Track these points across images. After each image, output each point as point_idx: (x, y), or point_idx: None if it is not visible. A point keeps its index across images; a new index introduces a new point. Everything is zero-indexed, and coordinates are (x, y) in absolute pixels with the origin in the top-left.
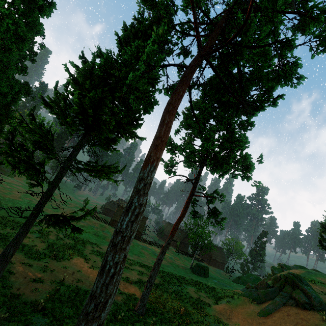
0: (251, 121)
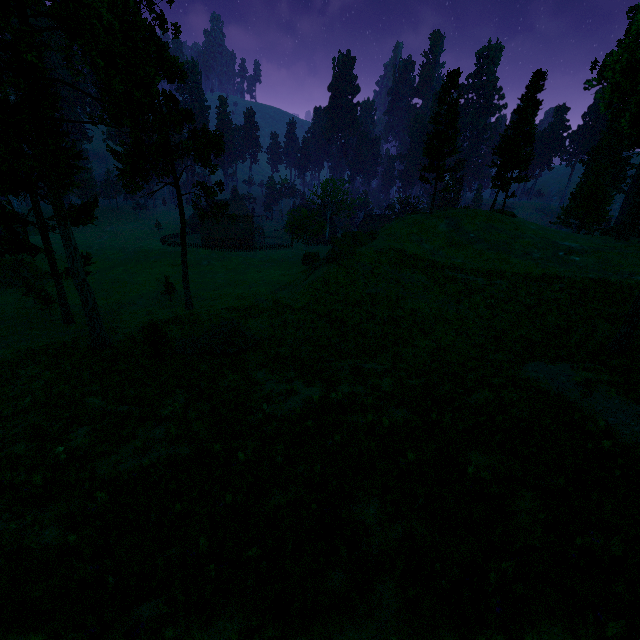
0: (169, 92)
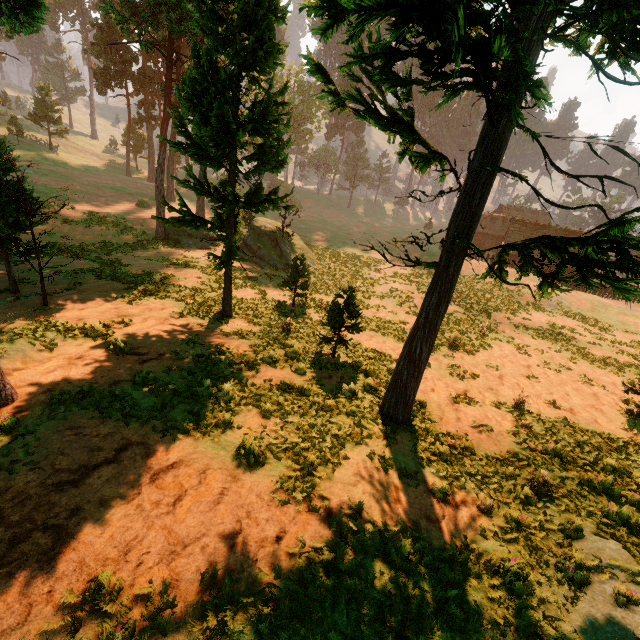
0: None
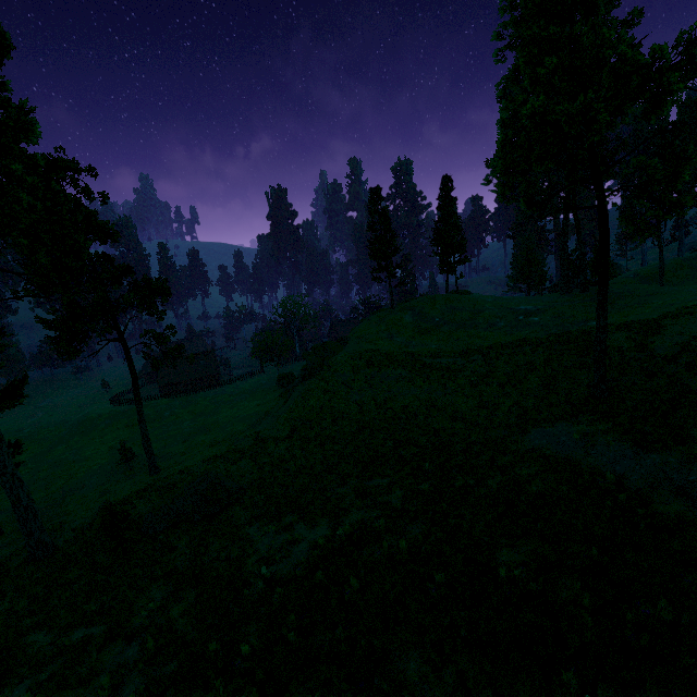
0: (102, 253)
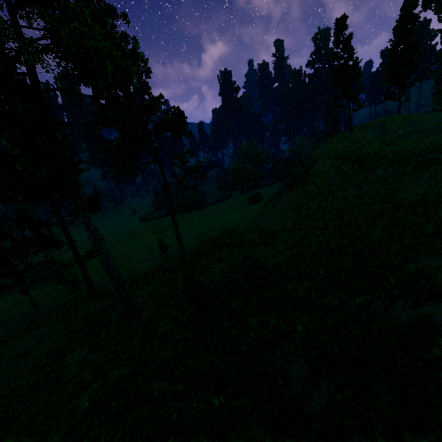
0: (143, 81)
